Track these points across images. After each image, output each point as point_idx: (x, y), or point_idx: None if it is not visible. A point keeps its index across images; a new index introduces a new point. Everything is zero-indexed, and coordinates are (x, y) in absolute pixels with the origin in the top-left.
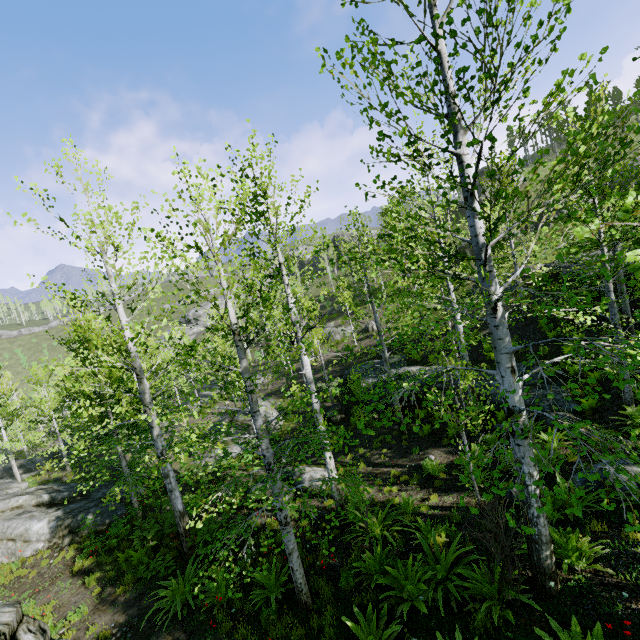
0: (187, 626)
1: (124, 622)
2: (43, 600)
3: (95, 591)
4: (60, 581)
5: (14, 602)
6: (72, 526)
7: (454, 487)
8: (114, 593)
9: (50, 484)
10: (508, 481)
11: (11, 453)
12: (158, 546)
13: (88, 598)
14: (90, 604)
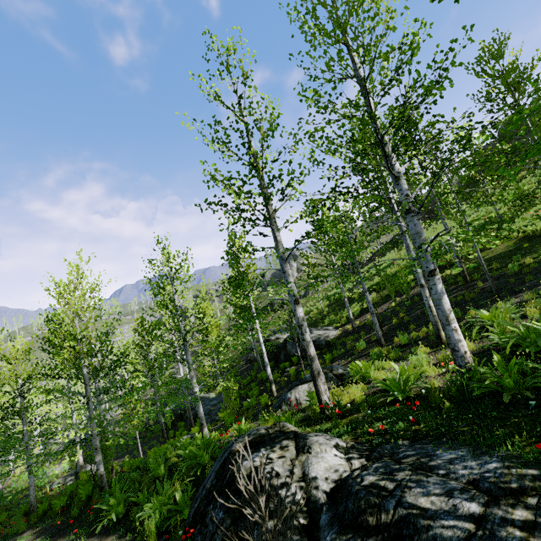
0: None
1: None
2: None
3: None
4: None
5: None
6: None
7: None
8: None
9: None
10: None
11: None
12: None
13: None
14: None
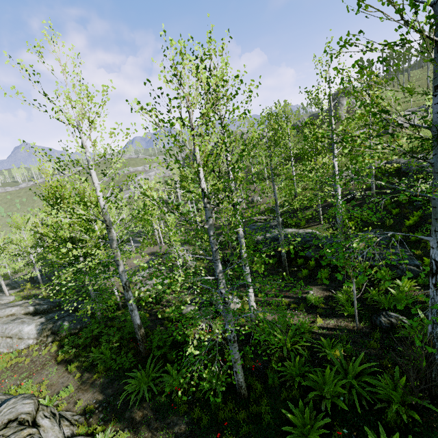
0: (153, 405)
1: (103, 399)
2: (38, 380)
3: (76, 376)
4: (48, 367)
5: (30, 395)
6: (53, 329)
7: (332, 314)
8: (91, 378)
9: (33, 299)
10: (374, 312)
11: (0, 276)
12: (119, 346)
13: (72, 380)
14: (74, 385)
